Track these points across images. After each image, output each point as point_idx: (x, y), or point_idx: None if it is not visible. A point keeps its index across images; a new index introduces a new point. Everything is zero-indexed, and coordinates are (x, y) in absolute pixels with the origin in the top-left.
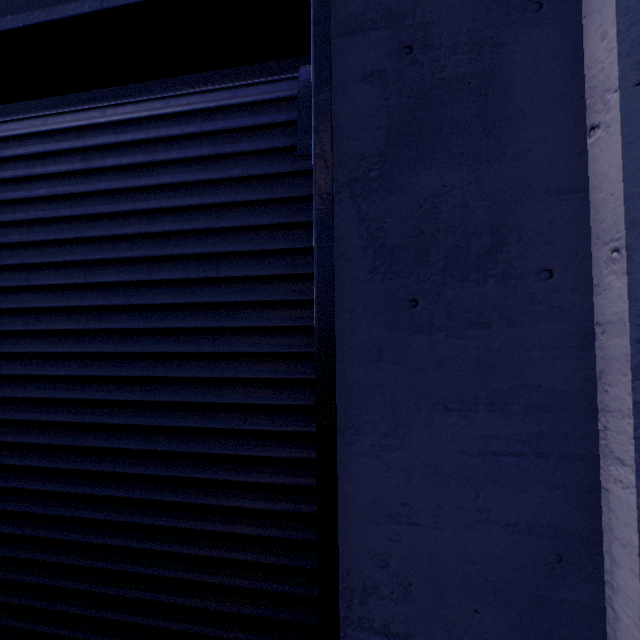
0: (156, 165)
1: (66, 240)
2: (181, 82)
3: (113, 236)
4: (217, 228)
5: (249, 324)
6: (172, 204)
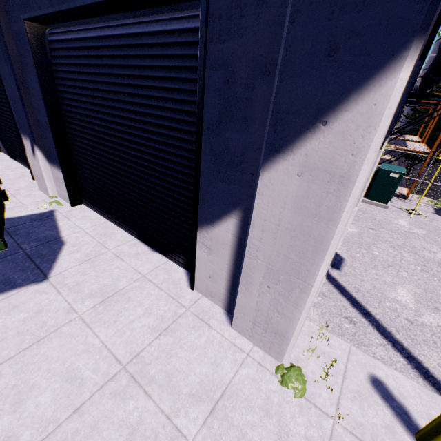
0: None
1: None
2: None
3: None
4: None
5: None
6: None
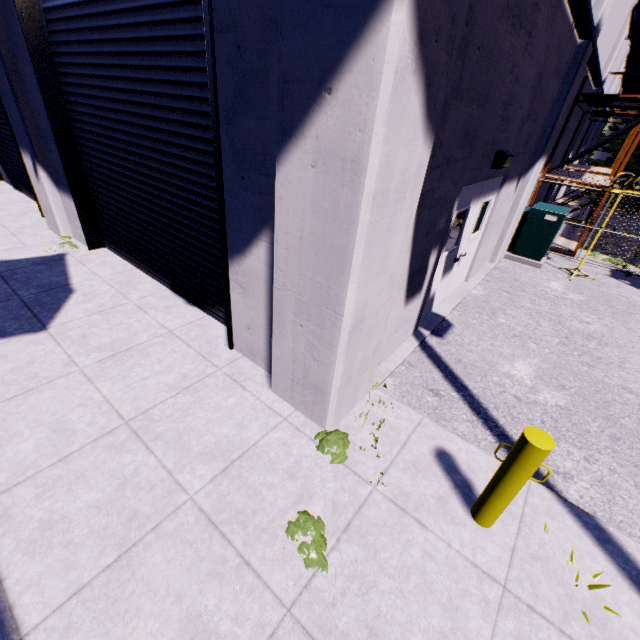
0: None
1: None
2: None
3: None
4: None
5: None
6: None
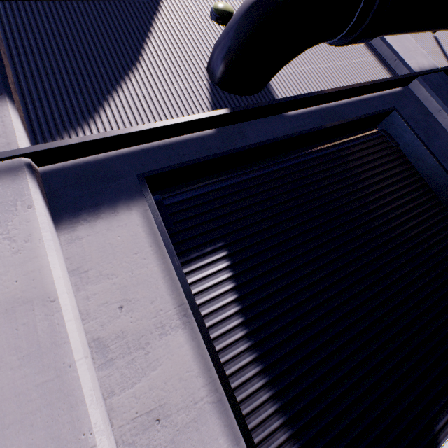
0: (364, 156)
1: (355, 182)
2: (348, 136)
3: (367, 177)
4: (390, 167)
5: (413, 188)
6: (375, 164)
